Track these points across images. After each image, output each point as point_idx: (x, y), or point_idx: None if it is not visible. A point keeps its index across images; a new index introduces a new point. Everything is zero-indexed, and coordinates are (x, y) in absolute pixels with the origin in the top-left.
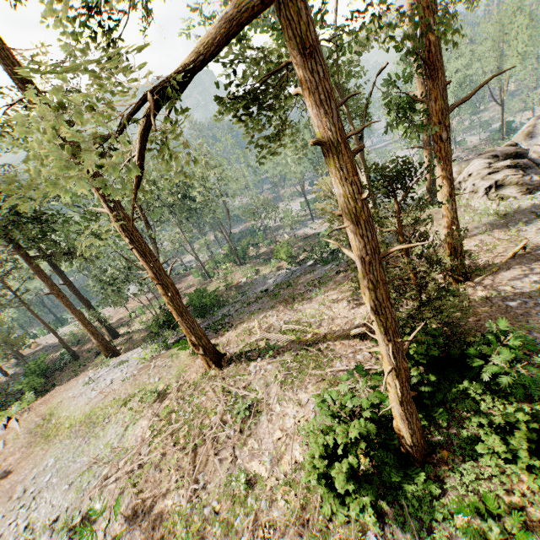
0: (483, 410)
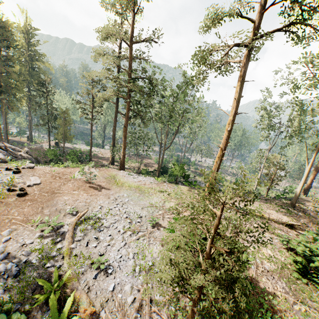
0: None
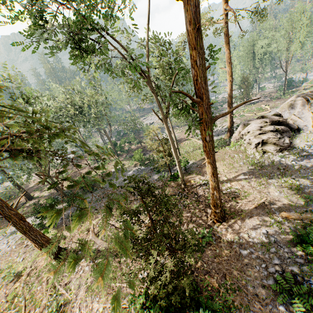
0: None
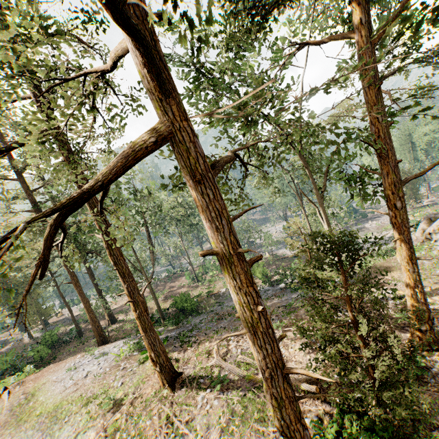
0: None
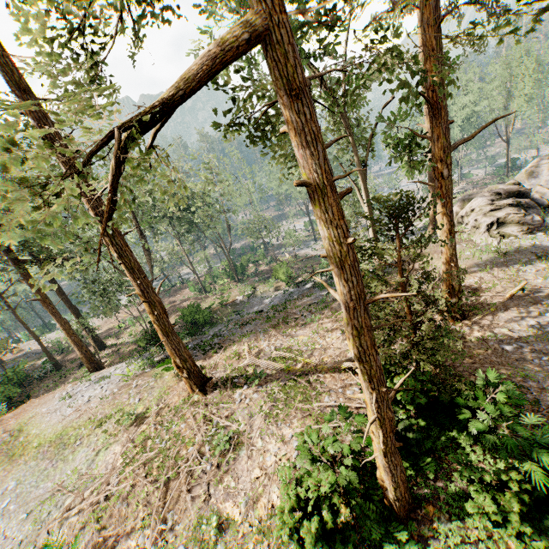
0: (473, 463)
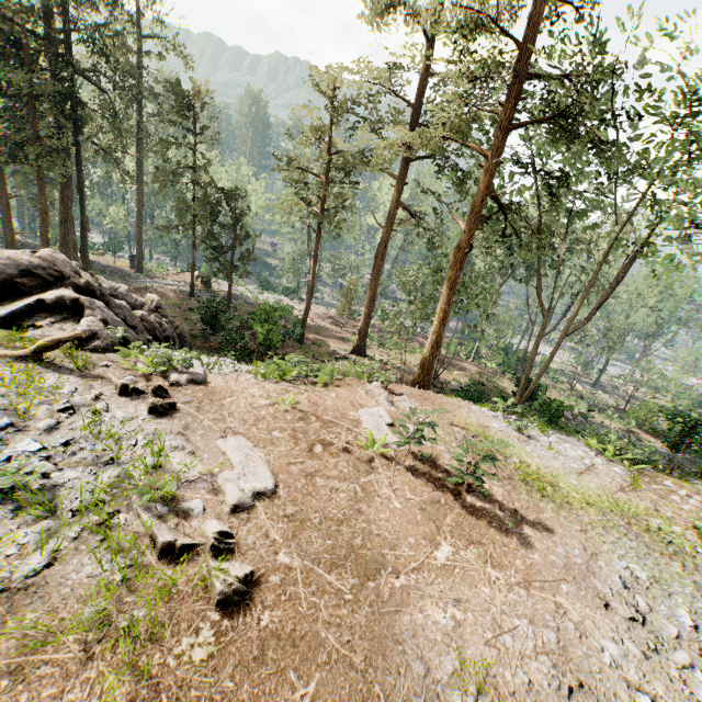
0: None
